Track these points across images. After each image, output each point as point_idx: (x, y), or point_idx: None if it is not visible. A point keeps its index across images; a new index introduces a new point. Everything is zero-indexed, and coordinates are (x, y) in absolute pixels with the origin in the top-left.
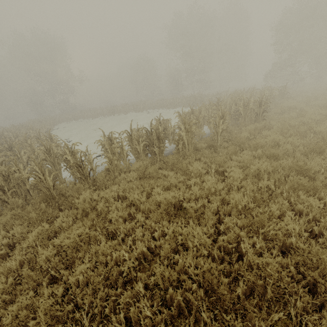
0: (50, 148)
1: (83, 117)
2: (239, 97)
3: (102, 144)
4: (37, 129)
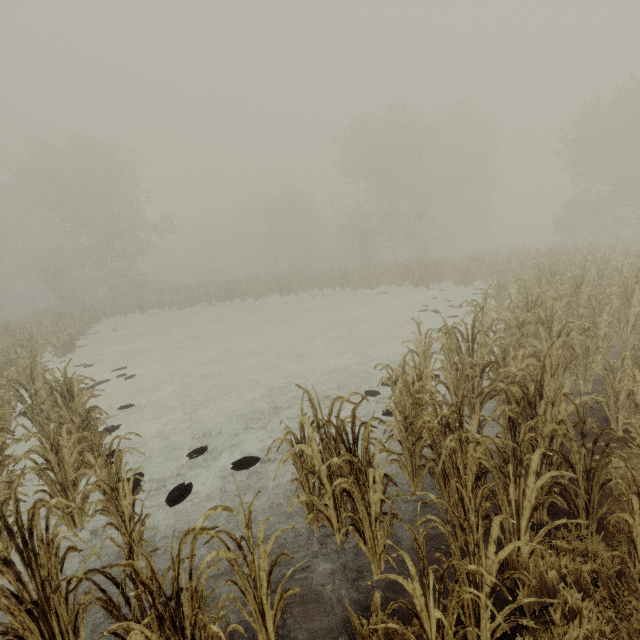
0: (37, 513)
1: (161, 304)
2: (618, 263)
3: (294, 452)
4: (37, 343)
